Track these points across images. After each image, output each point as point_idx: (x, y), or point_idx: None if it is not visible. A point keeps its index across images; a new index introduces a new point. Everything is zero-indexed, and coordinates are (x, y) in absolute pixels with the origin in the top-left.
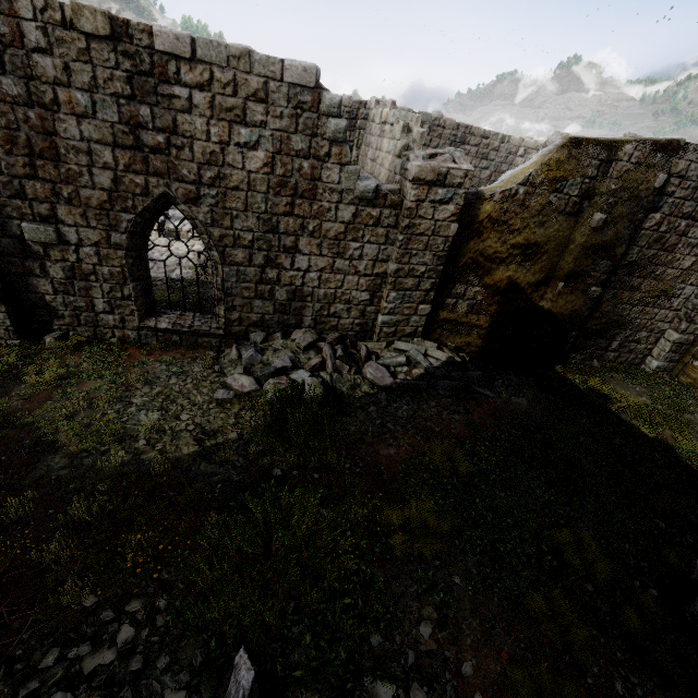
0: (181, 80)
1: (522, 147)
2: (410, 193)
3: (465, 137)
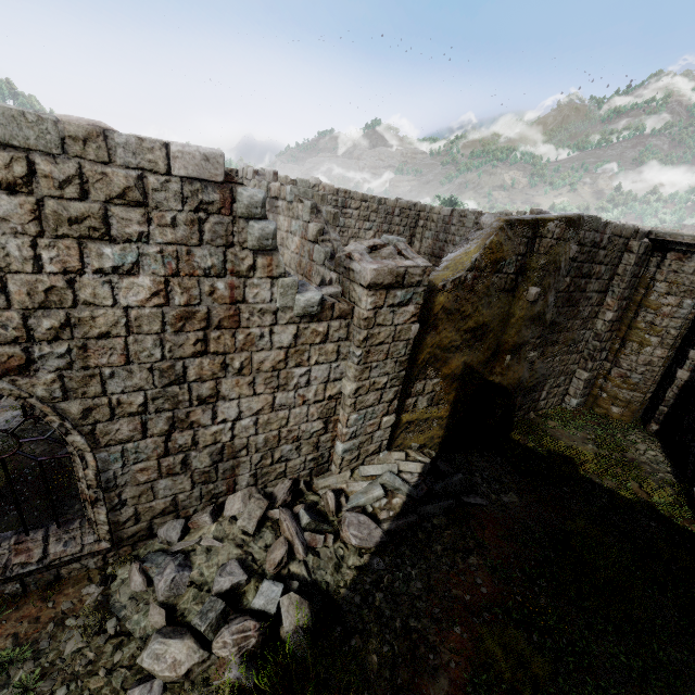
0: None
1: (398, 208)
2: (366, 301)
3: (345, 202)
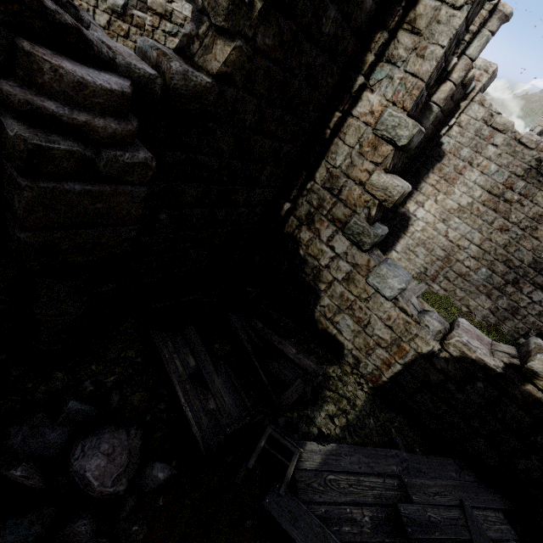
0: None
1: None
2: (147, 18)
3: None
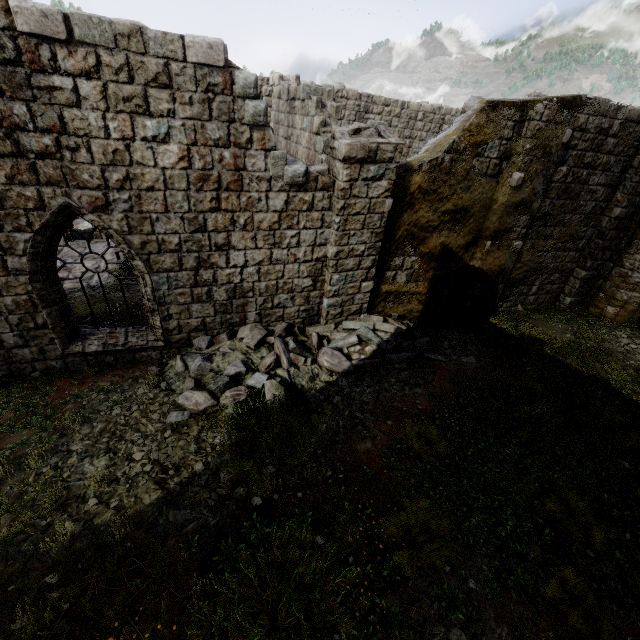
0: (60, 67)
1: (421, 112)
2: (342, 173)
3: (368, 107)
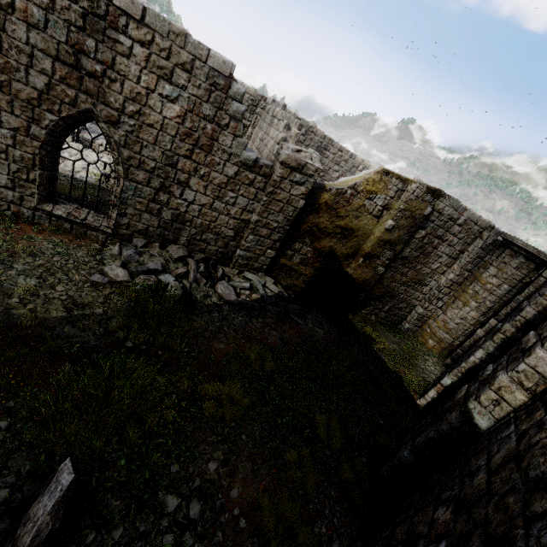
0: (128, 32)
1: (362, 165)
2: (278, 170)
3: (327, 146)
